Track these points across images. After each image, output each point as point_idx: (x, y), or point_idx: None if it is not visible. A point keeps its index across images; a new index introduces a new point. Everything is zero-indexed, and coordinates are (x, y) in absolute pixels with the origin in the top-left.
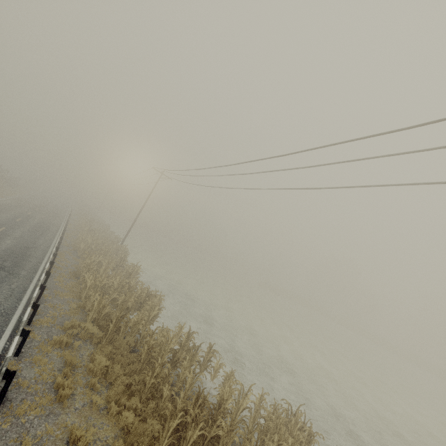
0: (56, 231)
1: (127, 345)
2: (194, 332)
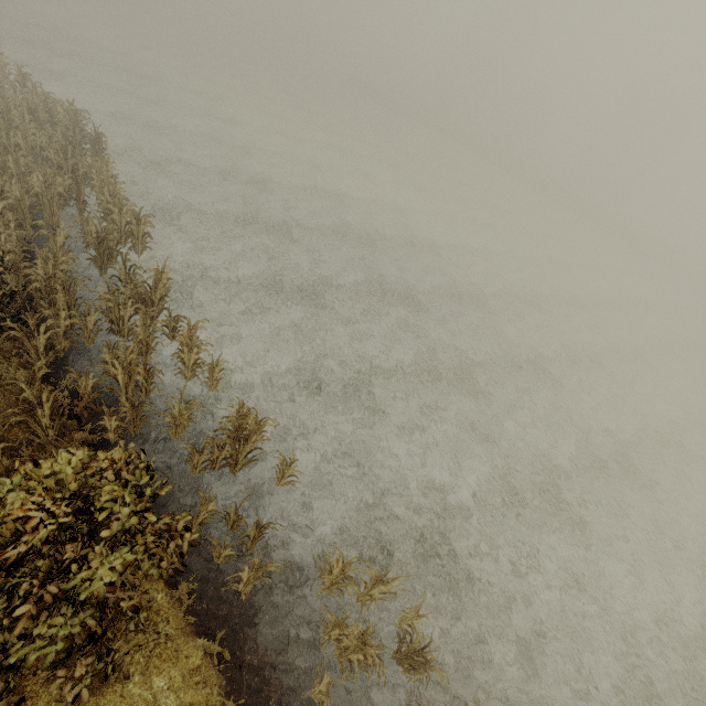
0: None
1: None
2: None
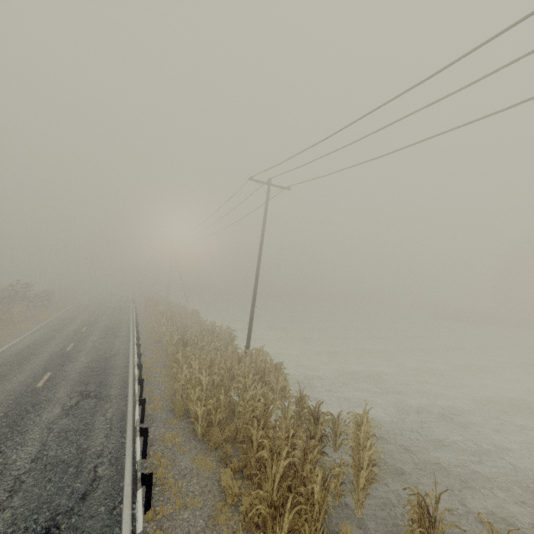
0: (124, 369)
1: None
2: None
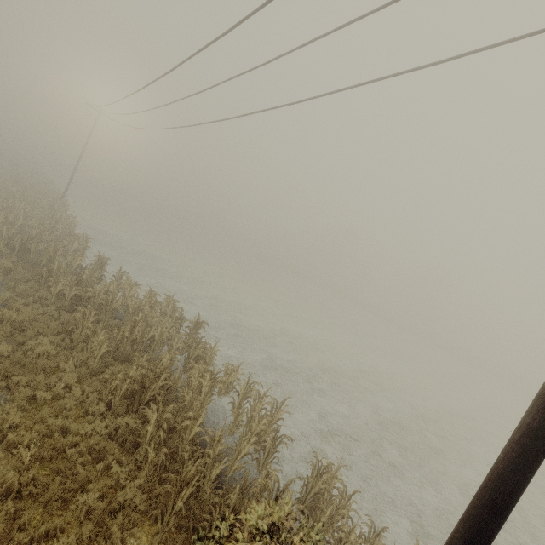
0: None
1: (37, 262)
2: (106, 258)
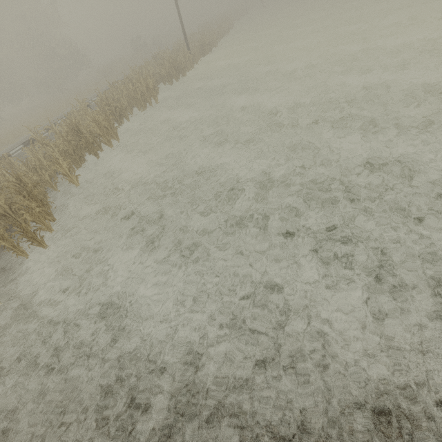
0: None
1: None
2: (20, 174)
